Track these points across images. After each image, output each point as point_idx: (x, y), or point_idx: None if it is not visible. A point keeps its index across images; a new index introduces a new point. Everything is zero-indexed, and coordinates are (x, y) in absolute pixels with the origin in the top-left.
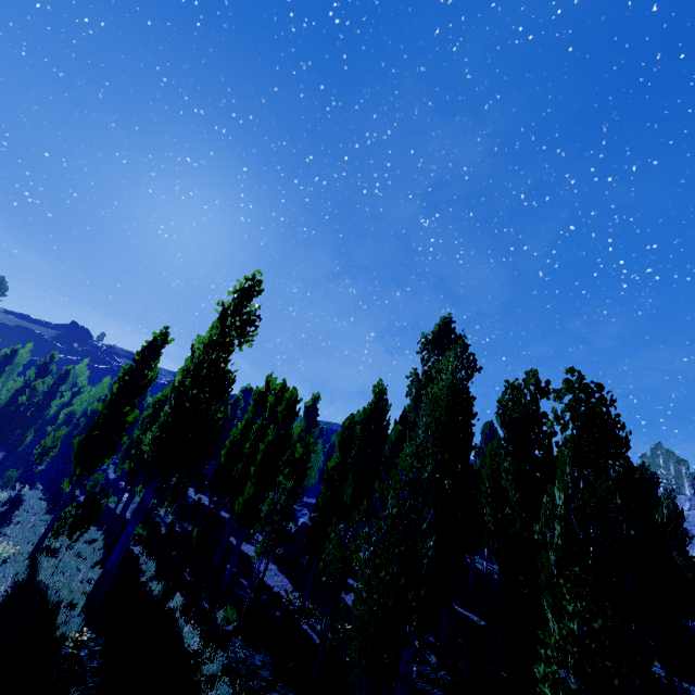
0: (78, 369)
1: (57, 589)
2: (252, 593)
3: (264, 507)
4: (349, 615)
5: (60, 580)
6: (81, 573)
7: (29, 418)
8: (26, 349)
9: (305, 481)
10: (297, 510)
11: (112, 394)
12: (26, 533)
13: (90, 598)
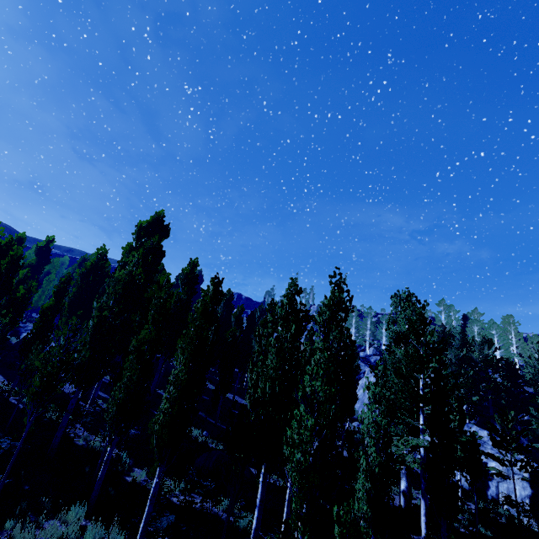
0: None
1: None
2: None
3: None
4: None
5: None
6: None
7: None
8: None
9: (34, 303)
10: (20, 327)
11: None
12: None
13: None
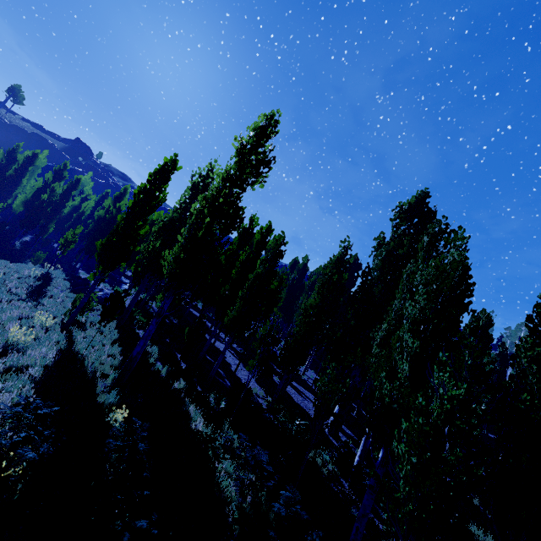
0: (84, 180)
1: (91, 360)
2: (228, 382)
3: (259, 330)
4: (297, 409)
5: (92, 352)
6: (106, 348)
7: (49, 213)
8: (43, 154)
9: None
10: None
11: (128, 208)
12: (58, 306)
13: (120, 376)
